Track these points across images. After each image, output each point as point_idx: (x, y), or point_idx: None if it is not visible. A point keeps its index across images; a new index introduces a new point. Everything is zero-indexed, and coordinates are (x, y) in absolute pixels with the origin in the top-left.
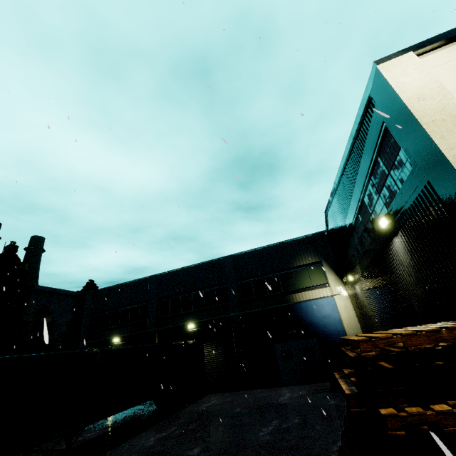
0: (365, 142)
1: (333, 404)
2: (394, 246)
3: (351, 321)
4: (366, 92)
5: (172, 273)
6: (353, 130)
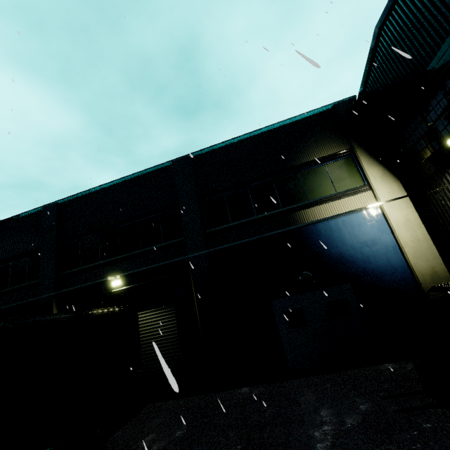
0: None
1: None
2: None
3: (421, 246)
4: None
5: (83, 198)
6: None
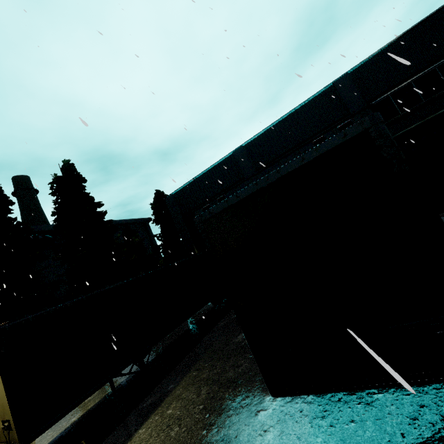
0: None
1: None
2: None
3: None
4: None
5: (261, 136)
6: None
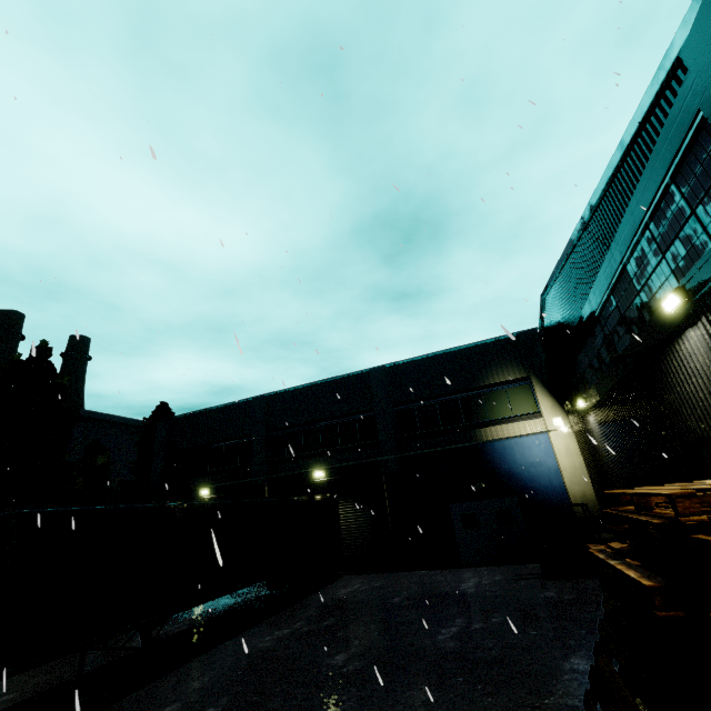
0: (647, 157)
1: (549, 597)
2: (685, 345)
3: (576, 472)
4: (670, 54)
5: (288, 393)
6: (624, 138)
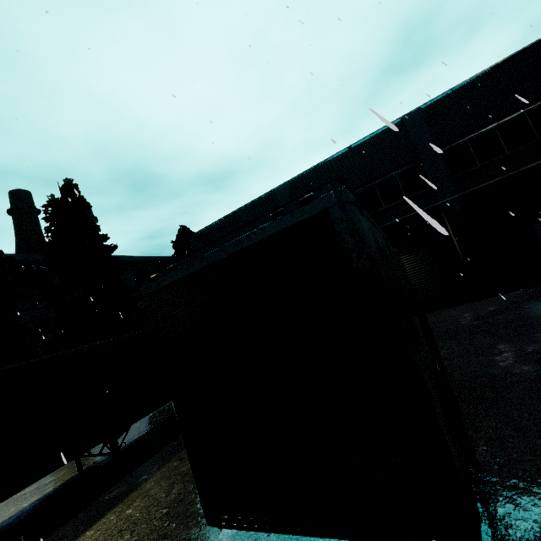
0: None
1: None
2: None
3: None
4: None
5: (310, 173)
6: None
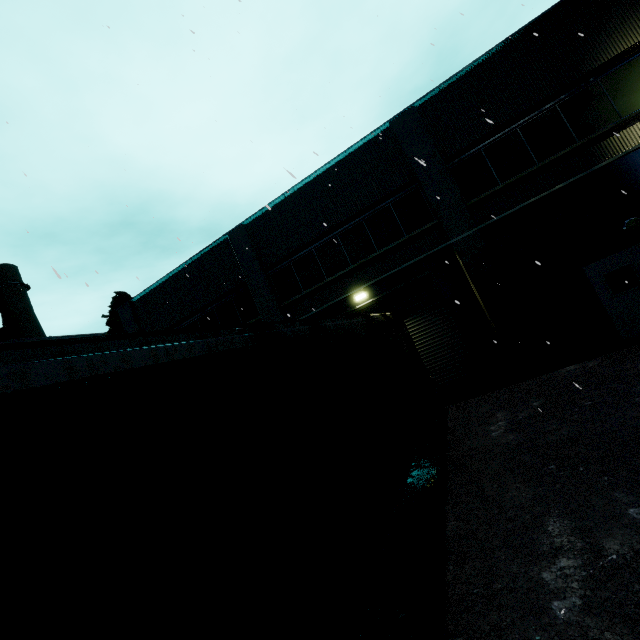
0: None
1: None
2: None
3: None
4: None
5: (274, 209)
6: None
